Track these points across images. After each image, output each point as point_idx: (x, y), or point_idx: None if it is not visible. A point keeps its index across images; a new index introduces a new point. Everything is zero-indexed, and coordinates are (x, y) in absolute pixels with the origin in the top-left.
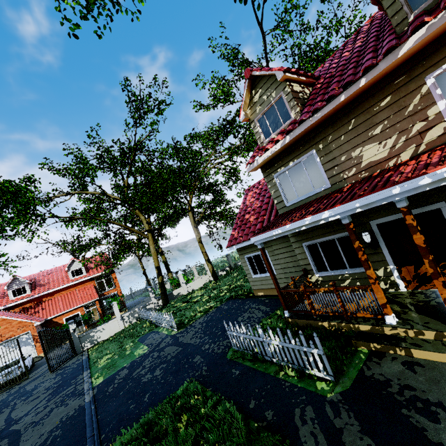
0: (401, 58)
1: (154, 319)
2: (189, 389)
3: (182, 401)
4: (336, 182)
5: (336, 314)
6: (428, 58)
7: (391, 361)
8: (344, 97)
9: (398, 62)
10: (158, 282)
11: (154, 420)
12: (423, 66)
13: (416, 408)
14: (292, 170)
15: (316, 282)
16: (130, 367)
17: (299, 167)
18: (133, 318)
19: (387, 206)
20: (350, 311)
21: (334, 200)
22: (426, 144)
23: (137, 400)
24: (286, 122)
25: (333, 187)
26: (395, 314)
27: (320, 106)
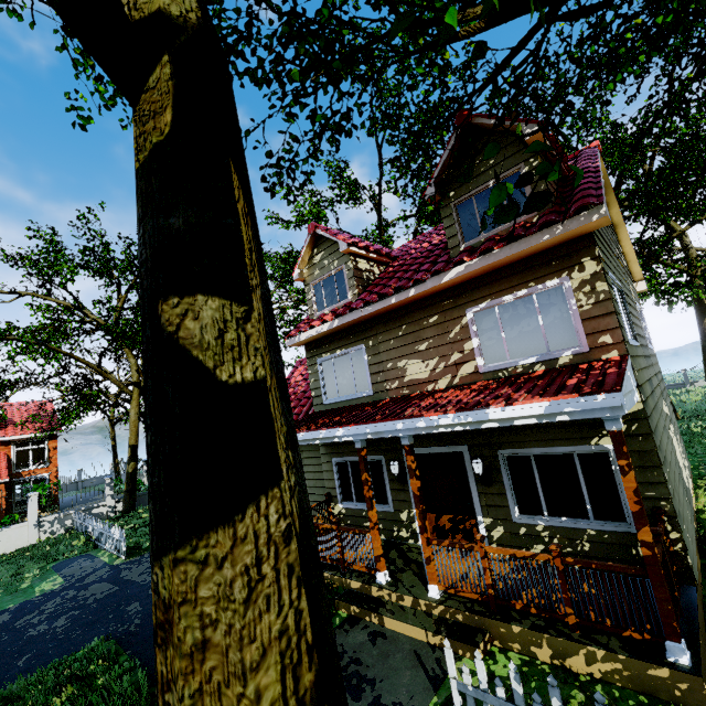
0: (447, 283)
1: (95, 534)
2: (97, 649)
3: (78, 666)
4: (379, 392)
5: (334, 563)
6: (471, 292)
7: (361, 629)
8: (395, 301)
9: (446, 285)
10: (126, 471)
11: (18, 693)
12: (466, 298)
13: (349, 684)
14: (338, 360)
15: (339, 515)
16: (17, 611)
17: (346, 359)
18: (60, 527)
19: (421, 435)
20: (348, 561)
21: (359, 415)
22: (460, 378)
23: (5, 664)
24: (343, 301)
25: (375, 395)
26: (393, 572)
27: (373, 300)
